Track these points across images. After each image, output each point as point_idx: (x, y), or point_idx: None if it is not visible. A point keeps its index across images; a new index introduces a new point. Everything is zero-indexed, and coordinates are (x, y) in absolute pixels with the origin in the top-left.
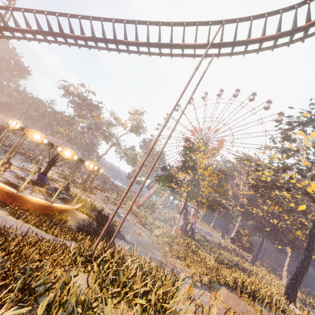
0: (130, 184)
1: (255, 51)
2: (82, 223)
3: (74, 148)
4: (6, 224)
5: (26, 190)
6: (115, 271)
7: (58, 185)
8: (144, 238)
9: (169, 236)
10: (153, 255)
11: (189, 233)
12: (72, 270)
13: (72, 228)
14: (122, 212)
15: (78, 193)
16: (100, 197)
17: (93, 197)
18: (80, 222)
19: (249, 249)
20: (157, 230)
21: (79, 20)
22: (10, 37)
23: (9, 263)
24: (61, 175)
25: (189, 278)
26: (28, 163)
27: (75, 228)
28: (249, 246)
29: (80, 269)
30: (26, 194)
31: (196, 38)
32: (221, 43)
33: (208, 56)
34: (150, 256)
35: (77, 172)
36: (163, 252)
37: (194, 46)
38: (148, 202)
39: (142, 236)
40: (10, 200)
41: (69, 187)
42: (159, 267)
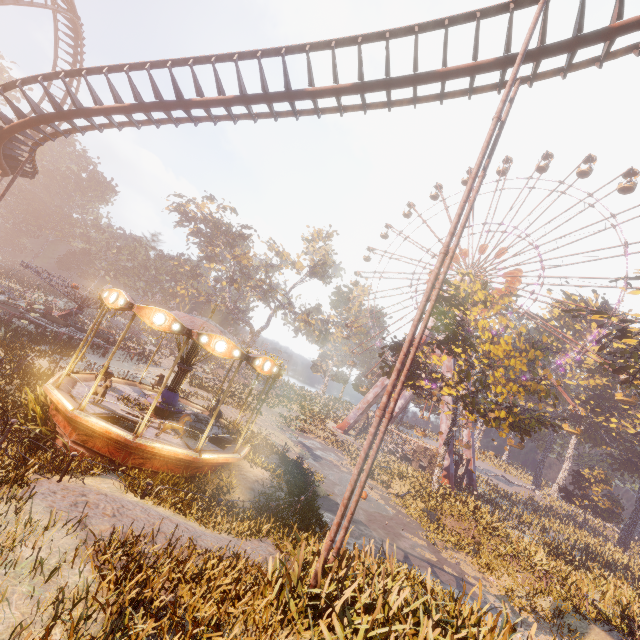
0: (380, 414)
1: (631, 51)
2: (261, 489)
3: (225, 332)
4: (128, 519)
5: (147, 429)
6: (384, 636)
7: (197, 406)
8: (379, 506)
9: (427, 497)
10: (409, 547)
11: (463, 481)
12: (285, 635)
13: (244, 503)
14: (318, 447)
15: (231, 415)
16: (271, 418)
17: (259, 421)
18: (257, 488)
19: (612, 513)
20: (399, 483)
21: (214, 67)
22: (86, 128)
23: (160, 638)
24: (194, 381)
25: (500, 600)
26: (133, 362)
27: (249, 502)
28: (610, 506)
29: (304, 632)
30: (149, 439)
31: (477, 50)
32: (542, 47)
33: (504, 86)
34: (404, 549)
35: (218, 368)
36: (426, 536)
37: (472, 68)
38: (364, 418)
39: (374, 501)
40: (122, 454)
41: (220, 411)
42: (460, 601)
